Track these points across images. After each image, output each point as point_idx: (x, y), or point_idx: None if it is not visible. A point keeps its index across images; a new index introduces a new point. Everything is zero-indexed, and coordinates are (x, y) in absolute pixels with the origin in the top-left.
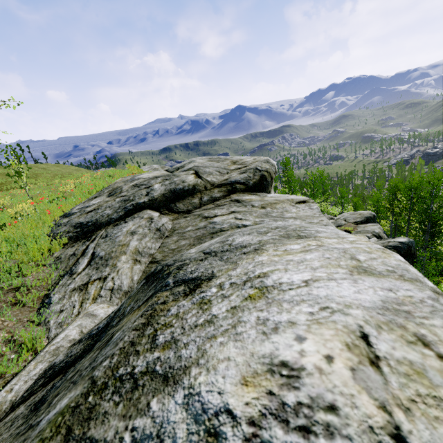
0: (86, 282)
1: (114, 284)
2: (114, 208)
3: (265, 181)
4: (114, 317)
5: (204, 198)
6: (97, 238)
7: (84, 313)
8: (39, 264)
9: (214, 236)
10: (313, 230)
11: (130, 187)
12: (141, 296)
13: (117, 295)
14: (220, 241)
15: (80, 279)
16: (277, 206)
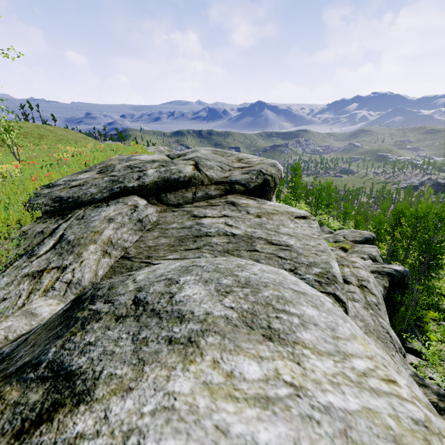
0: (42, 268)
1: (73, 277)
2: (100, 187)
3: (267, 186)
4: (12, 352)
5: (198, 193)
6: (72, 218)
7: (24, 309)
8: (1, 236)
9: (198, 240)
10: (297, 313)
11: (123, 167)
12: (40, 340)
13: (73, 290)
14: (170, 277)
15: (37, 264)
16: (274, 217)
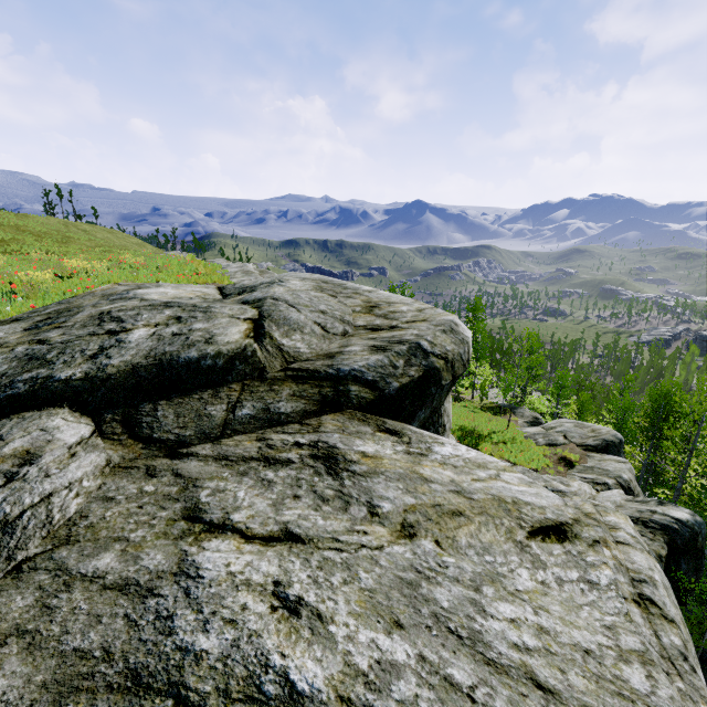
0: None
1: None
2: None
3: (435, 385)
4: None
5: (244, 407)
6: None
7: None
8: None
9: None
10: None
11: (90, 316)
12: None
13: None
14: None
15: None
16: (460, 534)
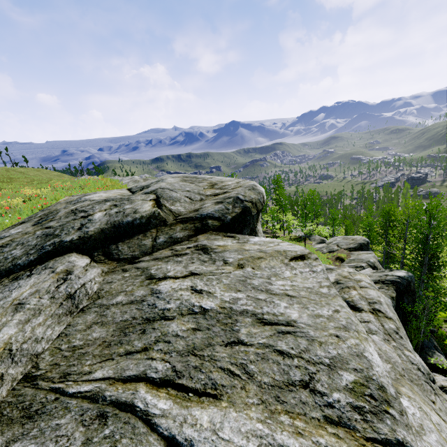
0: None
1: None
2: (28, 246)
3: (249, 215)
4: None
5: (160, 238)
6: None
7: None
8: None
9: (148, 329)
10: None
11: (67, 212)
12: None
13: None
14: None
15: None
16: (262, 264)
